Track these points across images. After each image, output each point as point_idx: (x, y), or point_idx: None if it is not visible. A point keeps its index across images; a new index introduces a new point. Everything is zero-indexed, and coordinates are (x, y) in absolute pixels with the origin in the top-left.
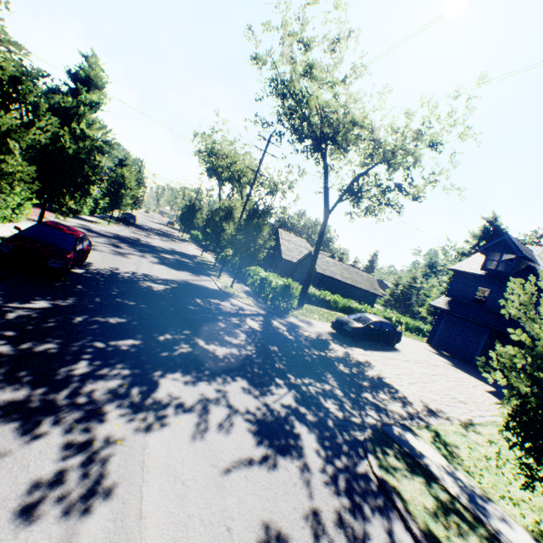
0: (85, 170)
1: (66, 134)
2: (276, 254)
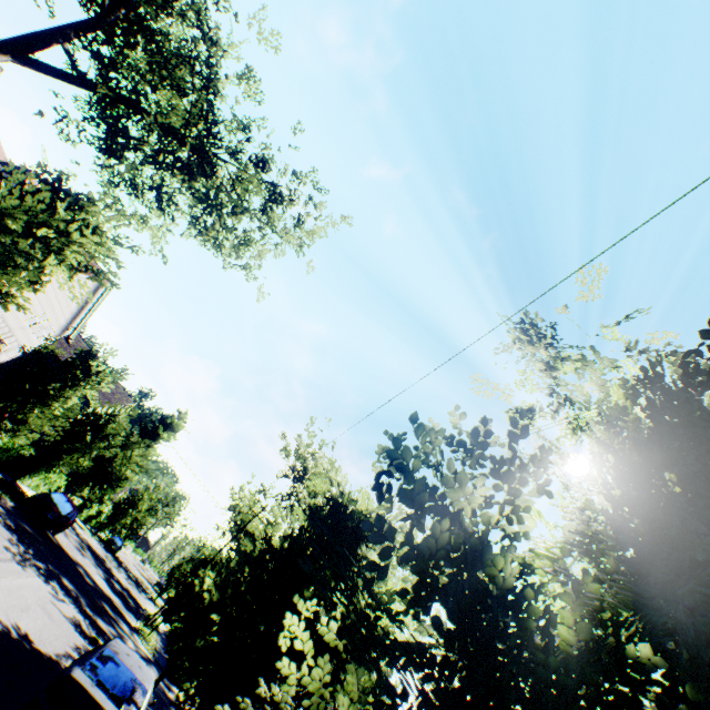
0: (115, 475)
1: (122, 454)
2: None
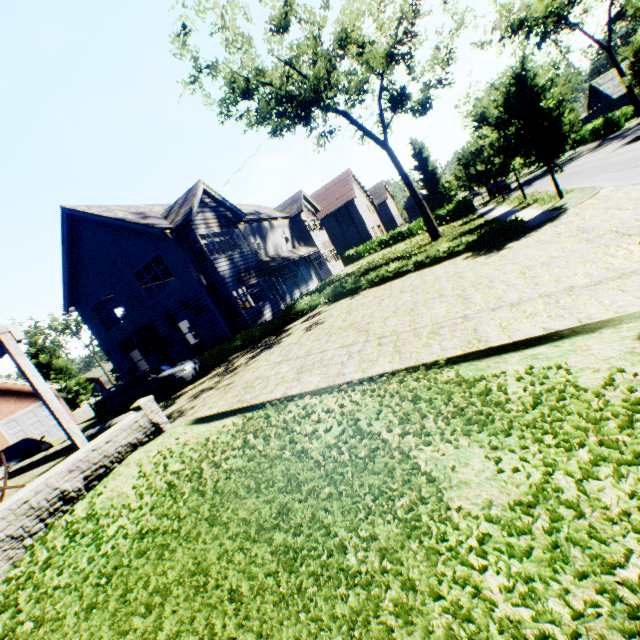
0: None
1: None
2: (603, 103)
